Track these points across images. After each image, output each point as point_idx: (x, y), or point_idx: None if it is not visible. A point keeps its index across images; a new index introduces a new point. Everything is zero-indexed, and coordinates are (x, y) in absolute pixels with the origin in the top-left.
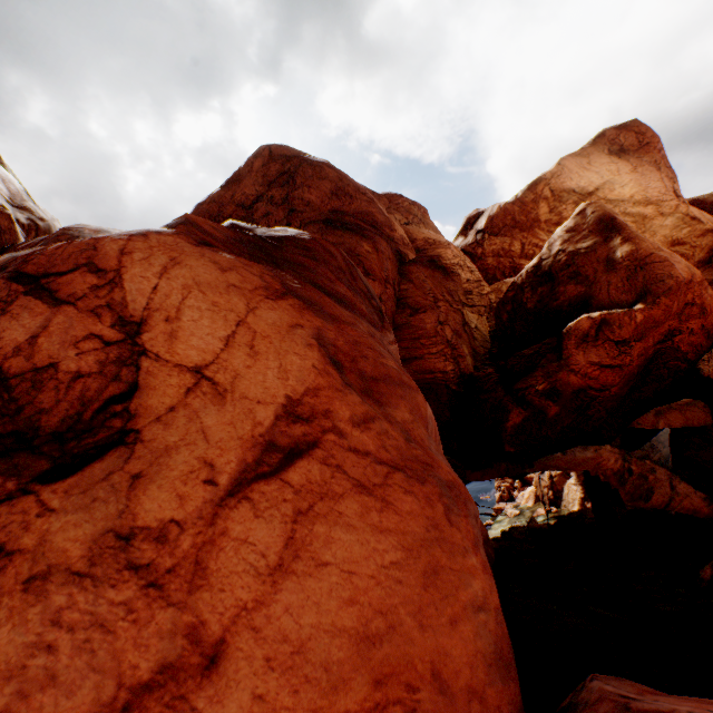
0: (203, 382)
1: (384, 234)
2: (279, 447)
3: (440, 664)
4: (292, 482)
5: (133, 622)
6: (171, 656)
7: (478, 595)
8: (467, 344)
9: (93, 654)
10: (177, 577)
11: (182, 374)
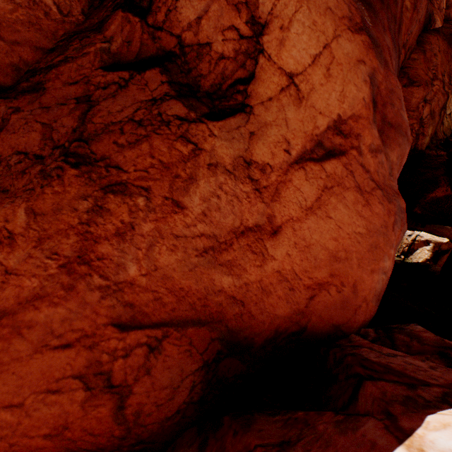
0: (291, 87)
1: None
2: (323, 147)
3: (358, 283)
4: (326, 170)
5: (248, 202)
6: (260, 223)
7: (386, 268)
8: (433, 127)
9: (233, 207)
10: (267, 192)
11: (280, 76)
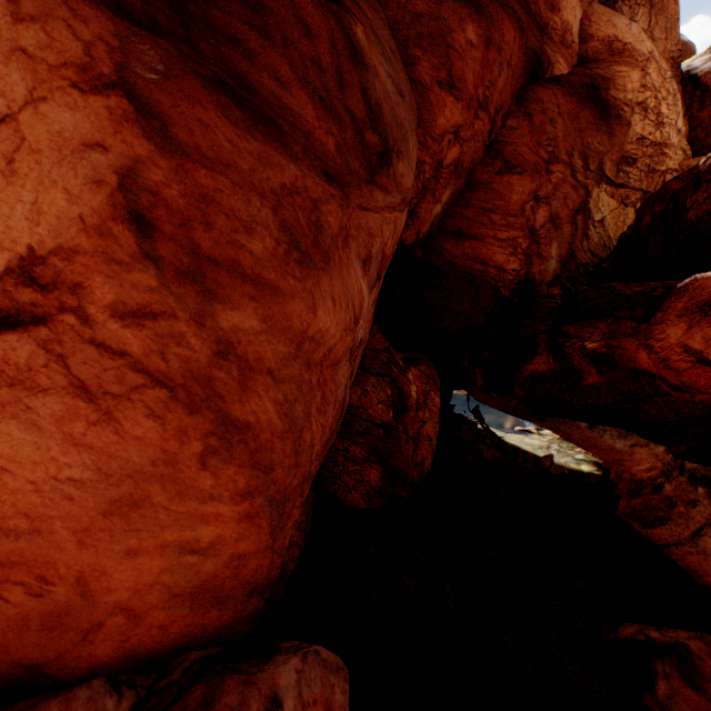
0: None
1: (533, 14)
2: None
3: (92, 577)
4: None
5: None
6: None
7: (202, 540)
8: (563, 243)
9: None
10: None
11: None
